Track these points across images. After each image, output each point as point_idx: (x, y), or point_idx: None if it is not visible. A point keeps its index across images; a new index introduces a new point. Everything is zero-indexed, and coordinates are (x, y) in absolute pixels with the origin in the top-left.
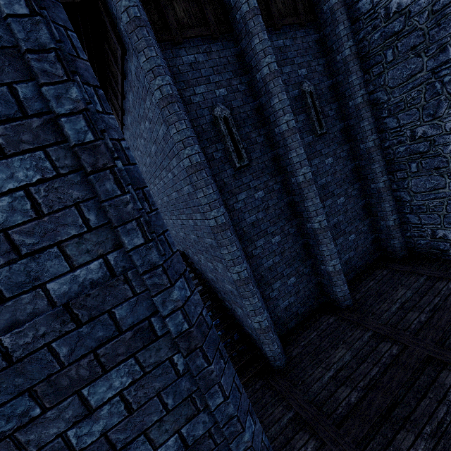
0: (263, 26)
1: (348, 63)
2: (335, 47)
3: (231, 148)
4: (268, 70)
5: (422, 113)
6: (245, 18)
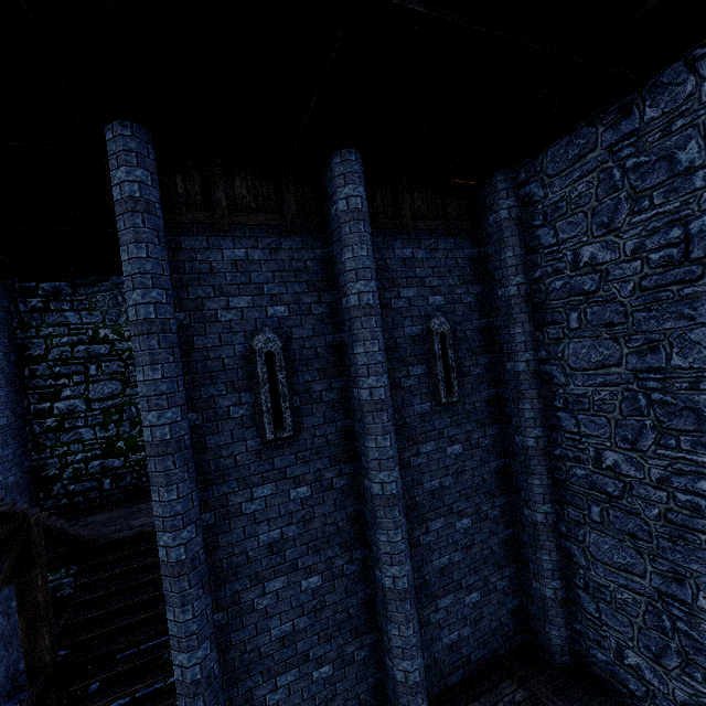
0: (365, 237)
1: (512, 305)
2: (498, 276)
3: (266, 405)
4: (357, 300)
5: (615, 430)
6: (340, 218)
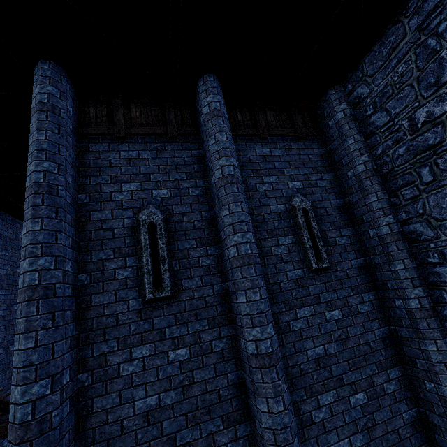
0: (224, 127)
1: (362, 180)
2: (345, 162)
3: (146, 267)
4: (220, 173)
5: None
6: (205, 120)
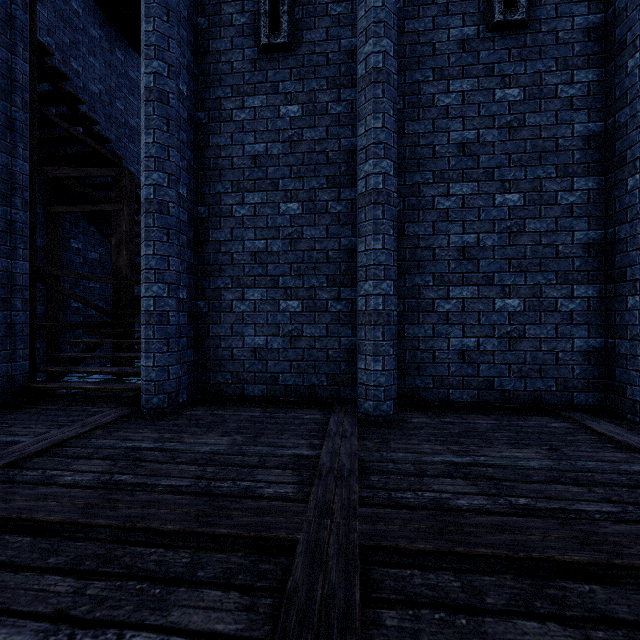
0: None
1: None
2: None
3: (263, 8)
4: None
5: None
6: None
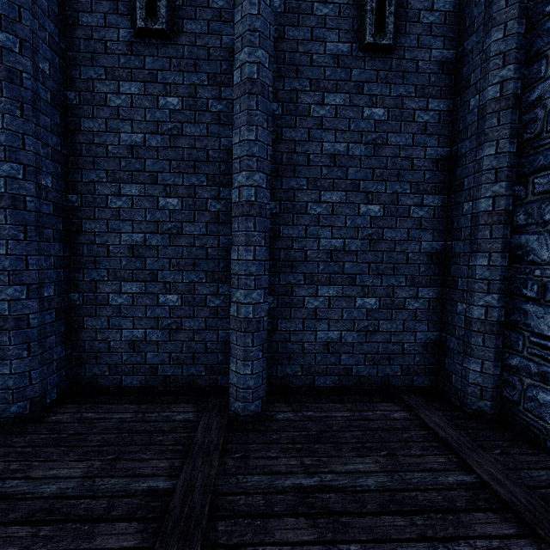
0: None
1: None
2: None
3: None
4: None
5: None
6: None
